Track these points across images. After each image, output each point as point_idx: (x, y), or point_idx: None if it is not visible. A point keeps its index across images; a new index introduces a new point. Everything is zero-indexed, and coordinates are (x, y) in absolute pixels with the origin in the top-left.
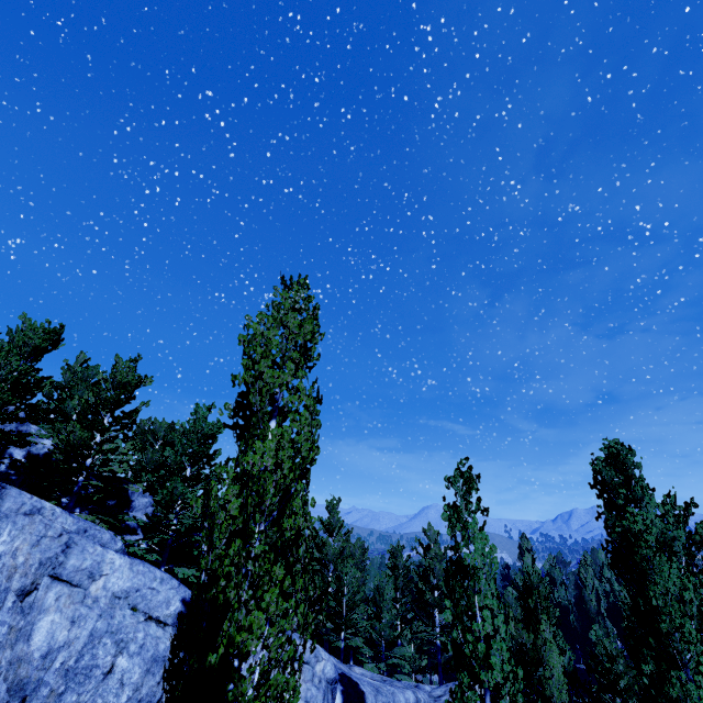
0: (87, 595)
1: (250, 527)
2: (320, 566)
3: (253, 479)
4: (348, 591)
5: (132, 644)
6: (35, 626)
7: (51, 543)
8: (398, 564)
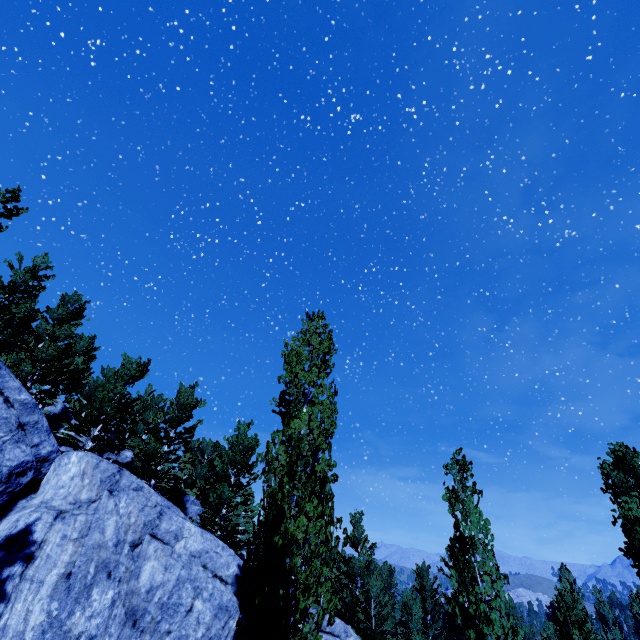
0: (173, 552)
1: (295, 469)
2: (347, 579)
3: (295, 439)
4: (376, 605)
5: (205, 591)
6: (142, 569)
7: (150, 510)
8: (425, 585)
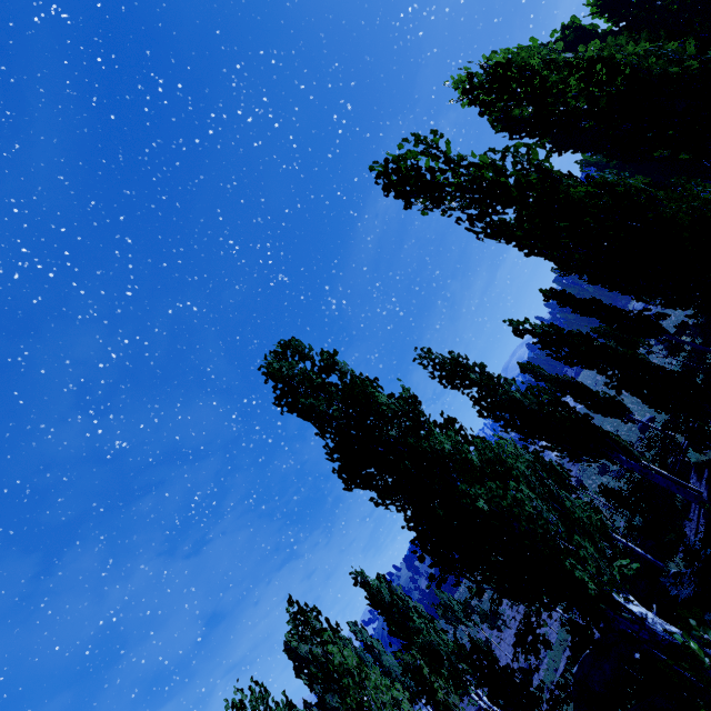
0: None
1: None
2: None
3: None
4: None
5: None
6: None
7: None
8: None
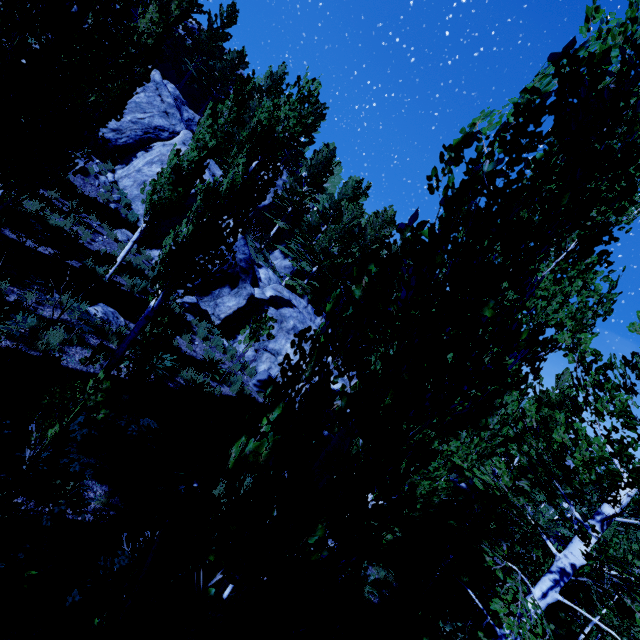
0: None
1: None
2: None
3: None
4: None
5: None
6: None
7: None
8: None
